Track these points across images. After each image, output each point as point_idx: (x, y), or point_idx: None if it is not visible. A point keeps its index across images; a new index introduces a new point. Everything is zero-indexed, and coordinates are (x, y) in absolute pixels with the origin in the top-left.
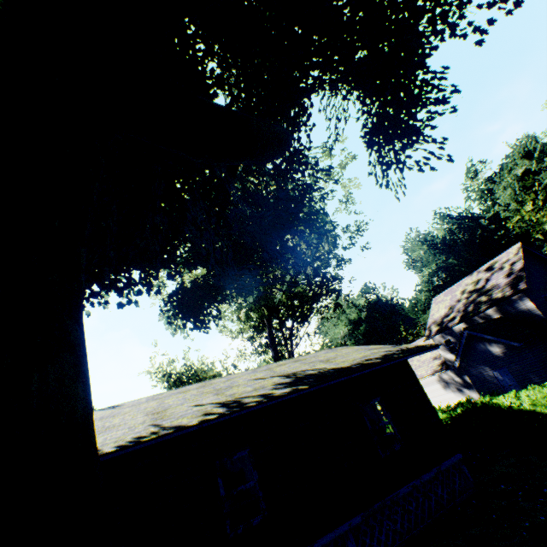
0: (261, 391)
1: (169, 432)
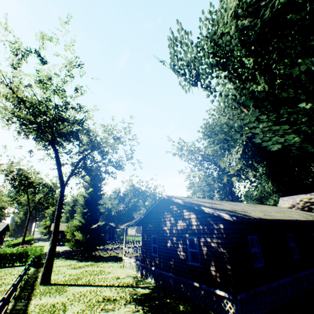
0: None
1: None
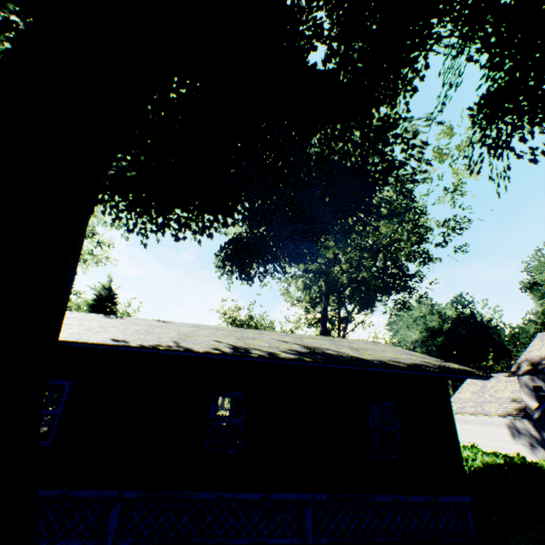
0: (272, 349)
1: (178, 349)
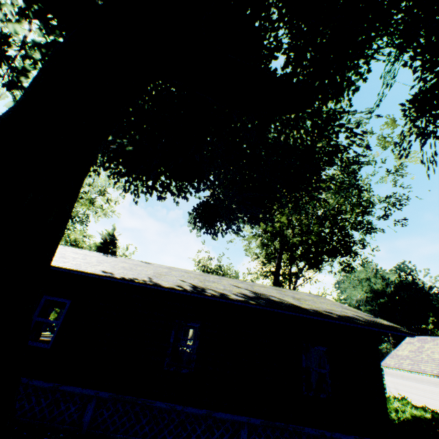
0: (225, 291)
1: (150, 283)
